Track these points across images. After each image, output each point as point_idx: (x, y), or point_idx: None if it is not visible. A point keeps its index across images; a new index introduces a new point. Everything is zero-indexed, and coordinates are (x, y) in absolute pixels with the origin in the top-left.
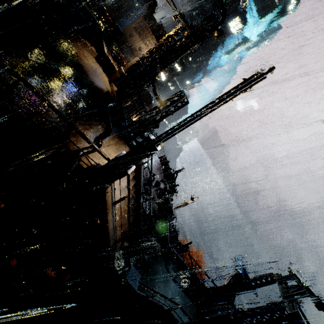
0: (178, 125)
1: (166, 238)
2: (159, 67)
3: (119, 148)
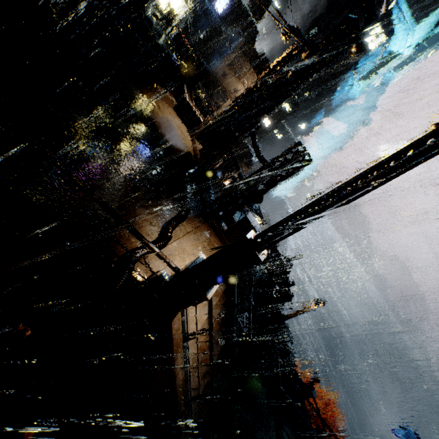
0: (301, 214)
1: (275, 375)
2: (262, 110)
3: (200, 237)
